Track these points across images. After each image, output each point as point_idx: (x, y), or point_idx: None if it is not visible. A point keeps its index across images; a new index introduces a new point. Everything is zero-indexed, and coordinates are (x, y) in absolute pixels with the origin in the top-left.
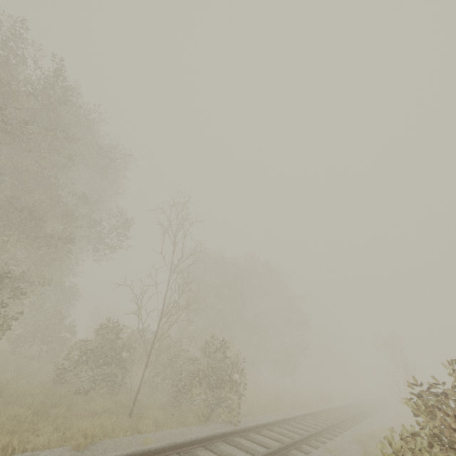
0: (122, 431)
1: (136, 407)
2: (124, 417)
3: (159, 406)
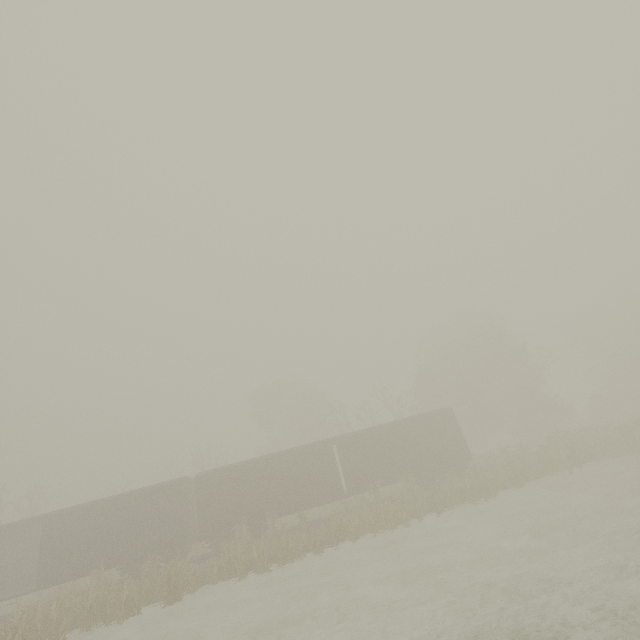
0: None
1: None
2: None
3: None
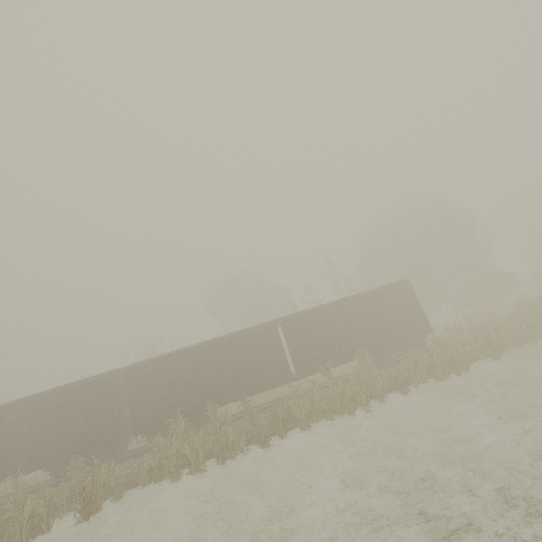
0: None
1: None
2: None
3: None
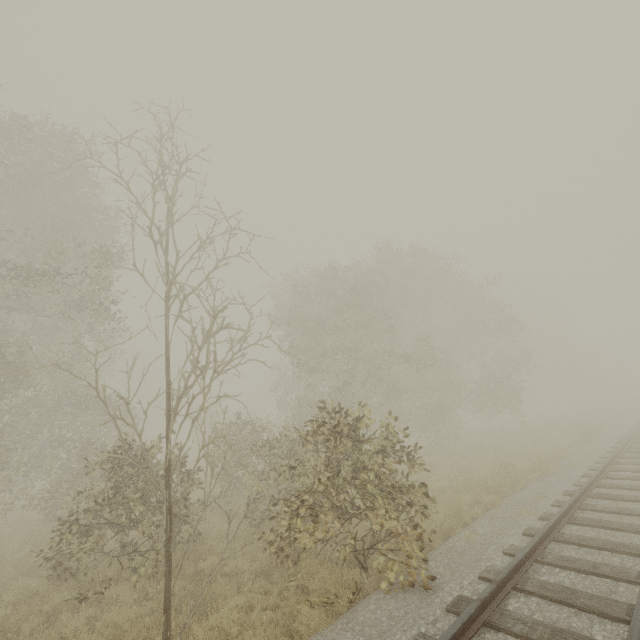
0: None
1: (184, 610)
2: None
3: (261, 569)
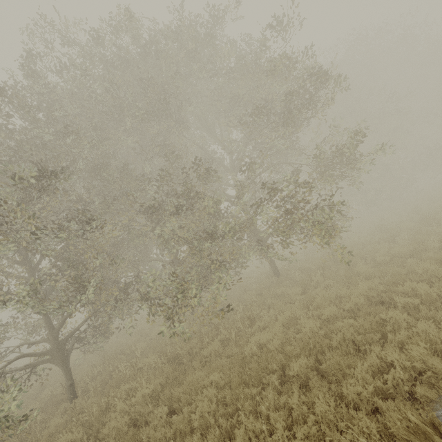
0: None
1: None
2: None
3: None
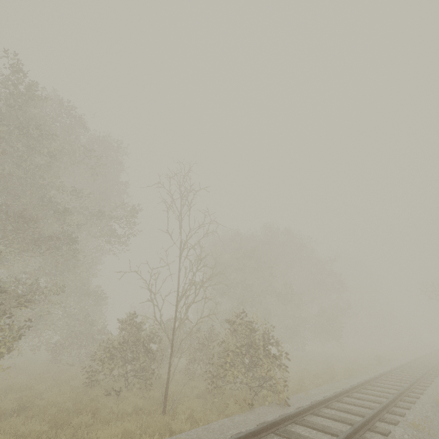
0: (150, 435)
1: (169, 401)
2: (157, 415)
3: (198, 395)
